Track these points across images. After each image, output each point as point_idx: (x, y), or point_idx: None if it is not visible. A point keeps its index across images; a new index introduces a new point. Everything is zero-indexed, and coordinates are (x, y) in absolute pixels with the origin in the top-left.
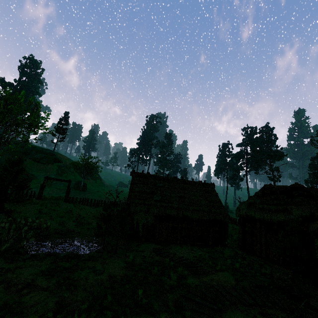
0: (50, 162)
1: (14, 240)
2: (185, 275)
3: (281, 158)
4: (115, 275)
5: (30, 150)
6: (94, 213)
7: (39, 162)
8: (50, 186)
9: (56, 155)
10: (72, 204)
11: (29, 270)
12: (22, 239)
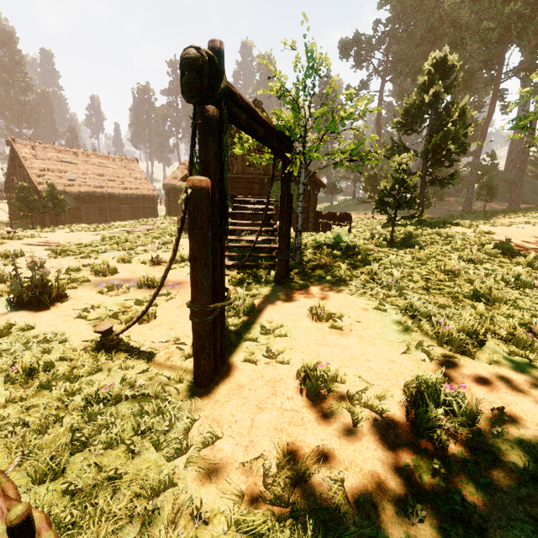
0: None
1: None
2: None
3: None
4: None
5: None
6: None
7: None
8: None
9: None
10: None
11: None
12: None
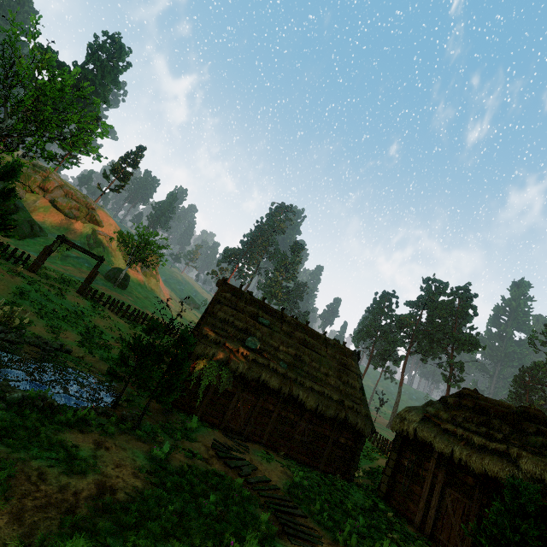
0: (82, 219)
1: None
2: (271, 534)
3: (474, 349)
4: (115, 487)
5: (53, 186)
6: (123, 333)
7: (62, 212)
8: (65, 259)
9: (96, 211)
10: (90, 302)
11: None
12: None
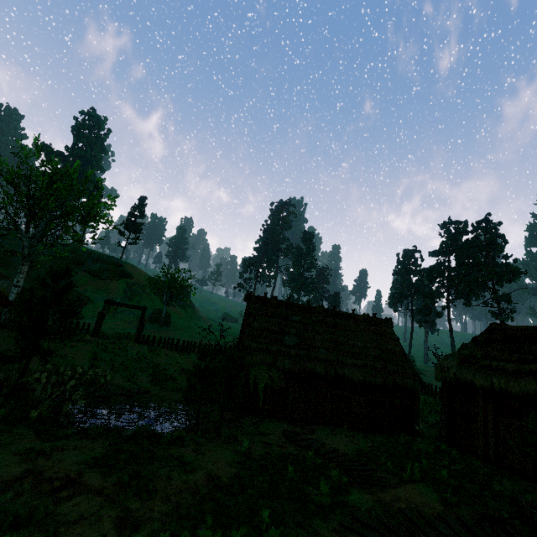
0: (115, 277)
1: (53, 402)
2: (344, 485)
3: (516, 277)
4: (218, 475)
5: (84, 258)
6: (181, 364)
7: (98, 277)
8: (114, 316)
9: (124, 267)
10: (147, 347)
11: (73, 454)
12: (66, 400)
